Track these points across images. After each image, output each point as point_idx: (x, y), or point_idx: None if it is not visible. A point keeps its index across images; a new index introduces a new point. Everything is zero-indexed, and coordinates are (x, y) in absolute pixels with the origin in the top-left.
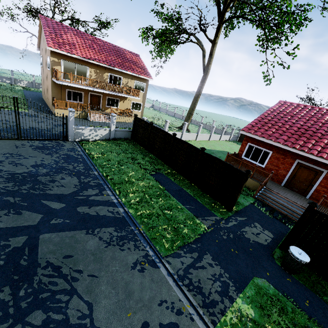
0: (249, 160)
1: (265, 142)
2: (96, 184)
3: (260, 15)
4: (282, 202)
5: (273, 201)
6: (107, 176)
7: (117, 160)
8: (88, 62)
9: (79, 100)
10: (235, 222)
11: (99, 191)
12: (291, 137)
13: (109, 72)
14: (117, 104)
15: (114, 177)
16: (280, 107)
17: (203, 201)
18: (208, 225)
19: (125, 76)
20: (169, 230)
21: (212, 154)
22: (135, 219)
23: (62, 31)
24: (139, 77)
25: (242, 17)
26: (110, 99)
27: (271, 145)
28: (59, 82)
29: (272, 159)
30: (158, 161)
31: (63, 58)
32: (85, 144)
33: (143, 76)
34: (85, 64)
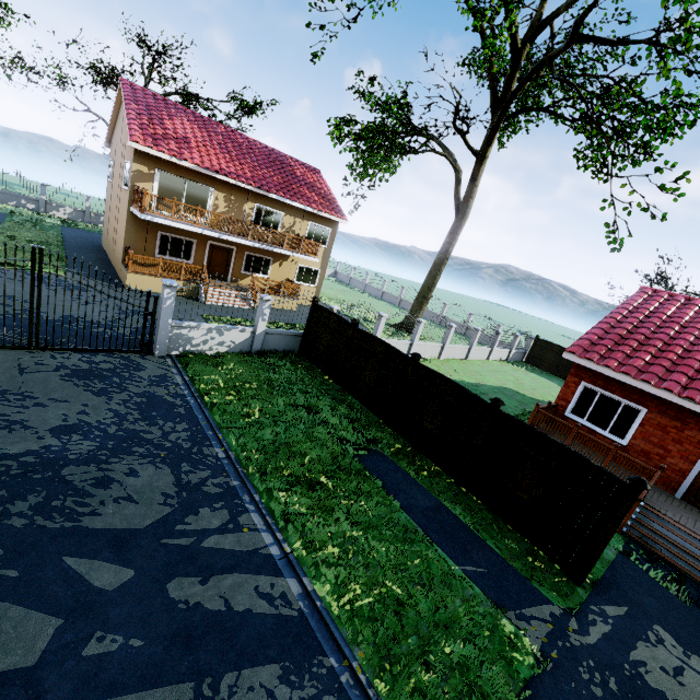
0: (586, 423)
1: (626, 384)
2: (220, 491)
3: (595, 108)
4: (697, 551)
5: (672, 546)
6: (249, 461)
7: (272, 412)
8: (214, 179)
9: (185, 257)
10: (604, 624)
11: (230, 517)
12: (697, 379)
13: (257, 200)
14: (266, 268)
15: (268, 466)
16: (649, 303)
17: (501, 546)
18: (541, 642)
19: (289, 211)
20: (439, 669)
21: (484, 397)
22: (334, 621)
23: (165, 112)
24: (319, 216)
25: (547, 110)
26: (253, 257)
27: (643, 394)
28: (146, 217)
29: (648, 428)
30: (369, 416)
31: (160, 167)
32: (194, 364)
33: (327, 213)
34: (206, 183)
